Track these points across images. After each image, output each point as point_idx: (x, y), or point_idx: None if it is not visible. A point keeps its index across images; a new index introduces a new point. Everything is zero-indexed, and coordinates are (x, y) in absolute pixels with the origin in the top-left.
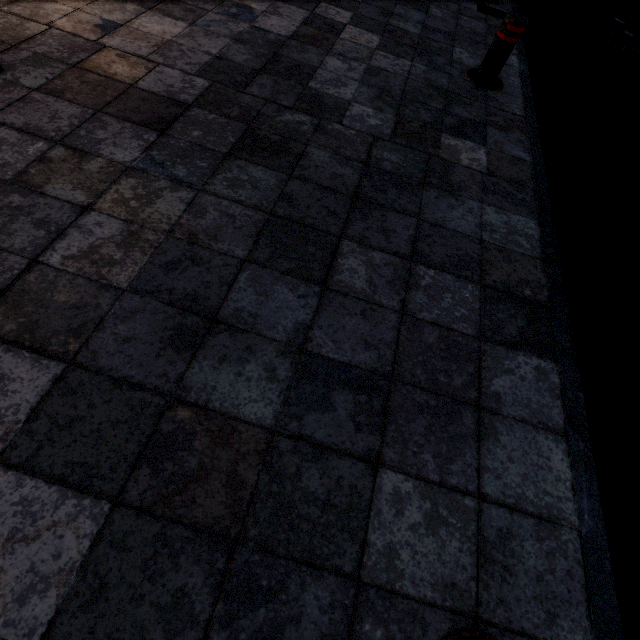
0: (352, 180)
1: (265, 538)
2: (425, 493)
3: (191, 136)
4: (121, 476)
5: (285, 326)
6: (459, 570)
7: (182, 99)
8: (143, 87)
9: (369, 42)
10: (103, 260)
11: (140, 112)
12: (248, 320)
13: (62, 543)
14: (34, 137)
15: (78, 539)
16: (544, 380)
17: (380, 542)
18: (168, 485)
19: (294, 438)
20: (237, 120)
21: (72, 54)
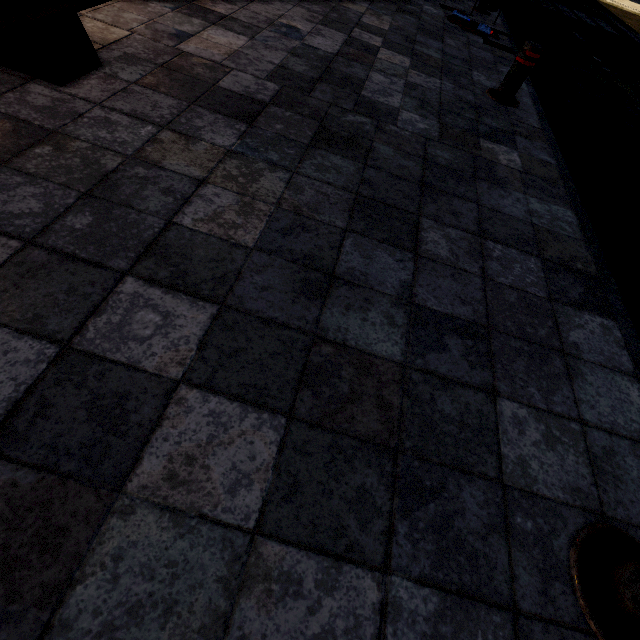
0: (416, 171)
1: (419, 449)
2: (538, 418)
3: (275, 128)
4: (288, 396)
5: (392, 283)
6: (580, 478)
7: (260, 98)
8: (224, 87)
9: (402, 62)
10: (228, 224)
11: (227, 107)
12: (360, 277)
13: (254, 448)
14: (143, 121)
15: (266, 445)
16: (609, 334)
17: (512, 454)
18: (329, 405)
19: (422, 371)
20: (310, 118)
21: (157, 56)
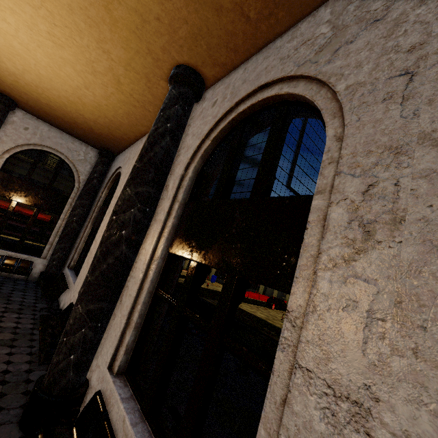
0: None
1: None
2: None
3: None
4: None
5: None
6: None
7: None
8: None
9: None
10: None
11: None
12: None
13: None
14: None
15: None
16: None
17: None
18: None
19: None
20: None
21: None
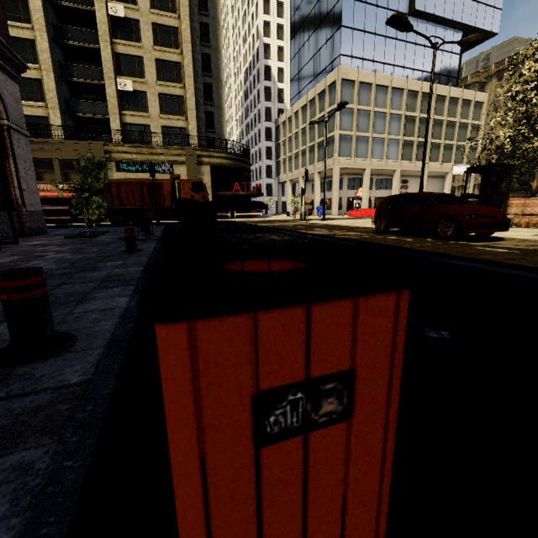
0: None
1: None
2: None
3: None
4: None
5: None
6: None
7: None
8: None
9: (64, 255)
10: None
11: None
12: None
13: None
14: None
15: None
16: (126, 289)
17: None
18: None
19: None
20: None
21: None
